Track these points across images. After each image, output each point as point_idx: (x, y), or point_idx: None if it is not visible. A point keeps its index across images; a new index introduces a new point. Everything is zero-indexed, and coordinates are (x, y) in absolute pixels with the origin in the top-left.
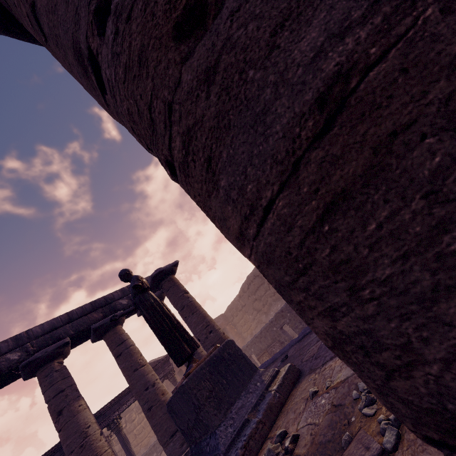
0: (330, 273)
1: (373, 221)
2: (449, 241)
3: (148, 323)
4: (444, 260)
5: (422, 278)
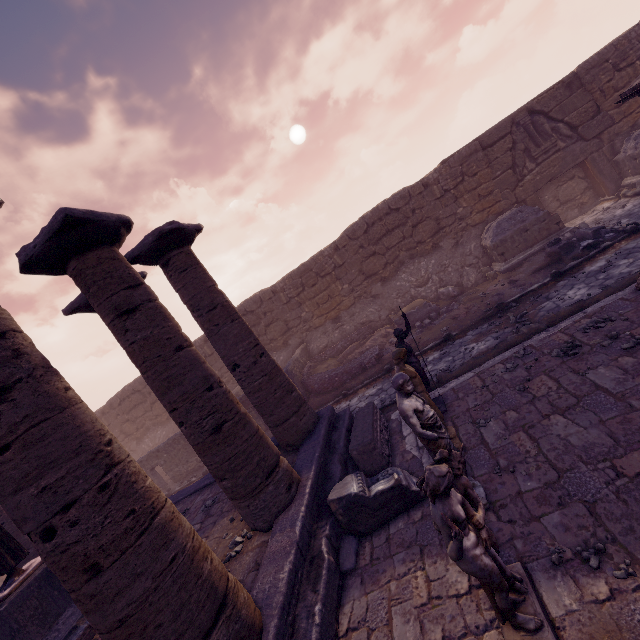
0: None
1: None
2: None
3: None
4: None
5: None
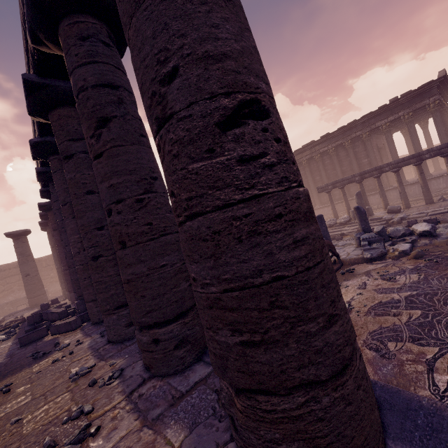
0: None
1: None
2: None
3: None
4: None
5: None
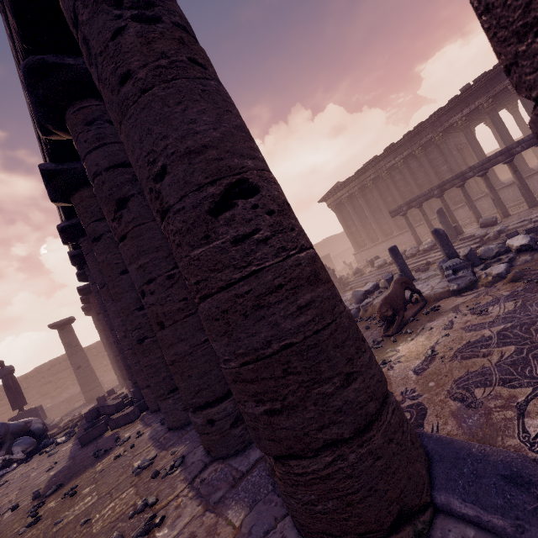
0: None
1: None
2: None
3: (9, 388)
4: None
5: None
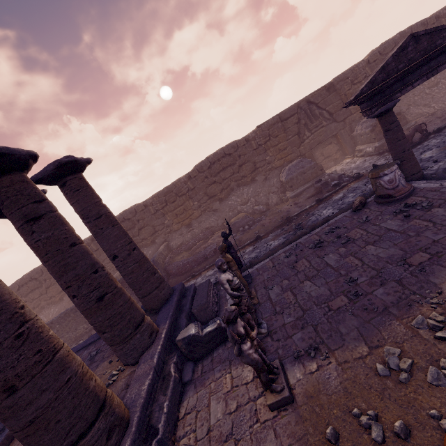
0: (26, 443)
1: (33, 439)
2: (40, 442)
3: None
4: (39, 444)
5: (37, 445)
